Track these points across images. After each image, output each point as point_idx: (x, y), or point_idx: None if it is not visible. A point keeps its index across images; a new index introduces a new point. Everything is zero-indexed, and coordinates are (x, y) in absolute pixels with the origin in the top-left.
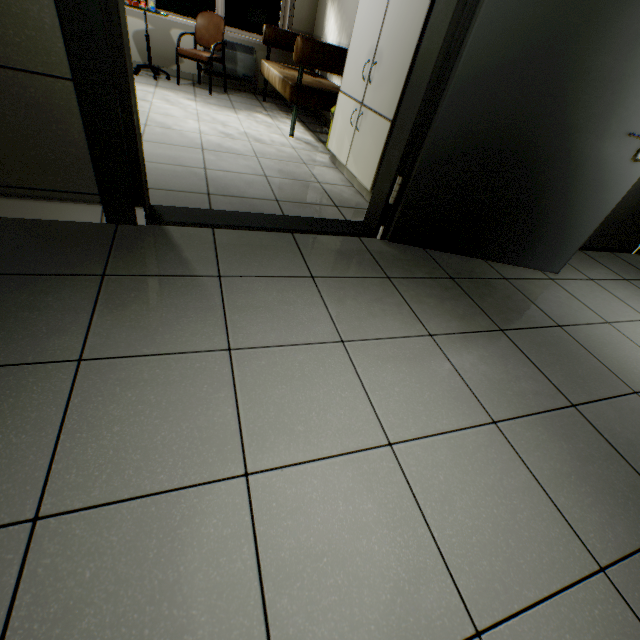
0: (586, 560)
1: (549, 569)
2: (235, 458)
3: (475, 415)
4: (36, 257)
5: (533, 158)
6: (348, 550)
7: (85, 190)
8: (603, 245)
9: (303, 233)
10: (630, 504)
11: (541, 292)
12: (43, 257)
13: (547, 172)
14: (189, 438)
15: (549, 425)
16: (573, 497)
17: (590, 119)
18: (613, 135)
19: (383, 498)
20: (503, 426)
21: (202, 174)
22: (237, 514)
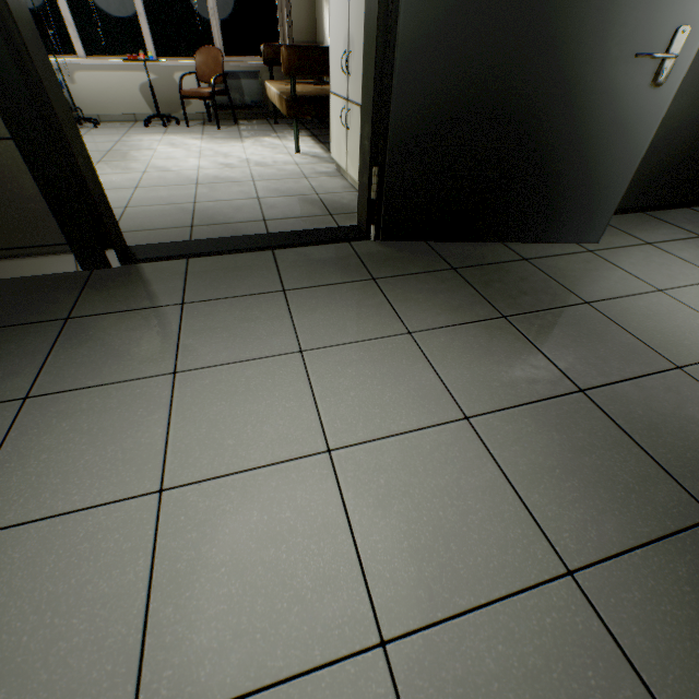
0: (550, 563)
1: (496, 574)
2: (153, 476)
3: (443, 412)
4: (10, 311)
5: (522, 112)
6: (251, 560)
7: (55, 242)
8: (674, 200)
9: (285, 248)
10: (633, 497)
11: (571, 268)
12: (16, 310)
13: (545, 125)
14: (112, 460)
15: (540, 415)
16: (552, 493)
17: (579, 49)
18: (616, 61)
19: (306, 506)
20: (477, 421)
21: (190, 208)
22: (142, 529)
